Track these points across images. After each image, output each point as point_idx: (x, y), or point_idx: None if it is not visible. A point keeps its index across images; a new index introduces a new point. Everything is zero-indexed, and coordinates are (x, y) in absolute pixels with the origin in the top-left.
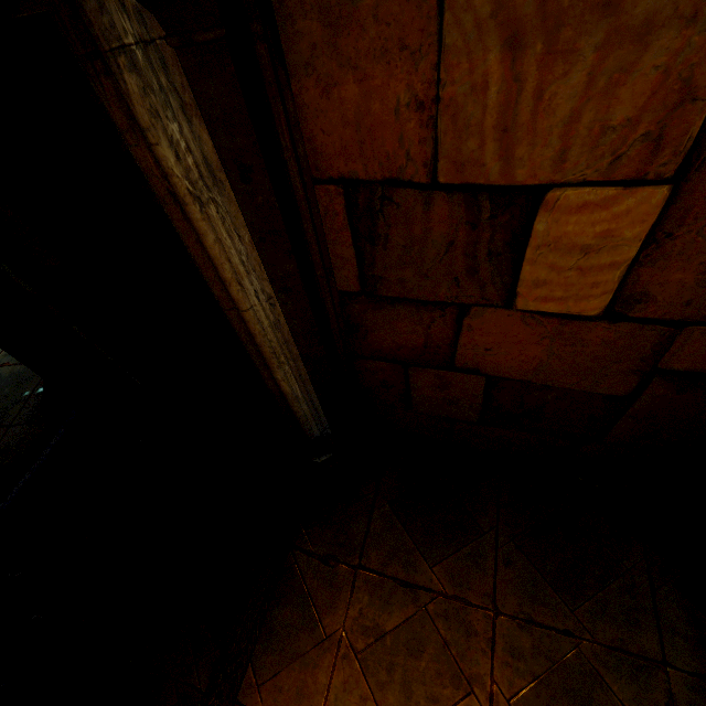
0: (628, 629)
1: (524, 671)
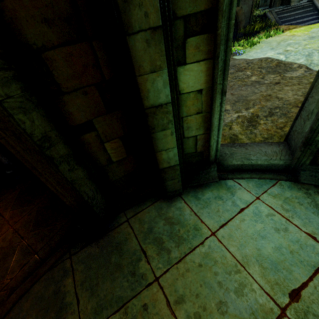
0: (38, 241)
1: (1, 245)
